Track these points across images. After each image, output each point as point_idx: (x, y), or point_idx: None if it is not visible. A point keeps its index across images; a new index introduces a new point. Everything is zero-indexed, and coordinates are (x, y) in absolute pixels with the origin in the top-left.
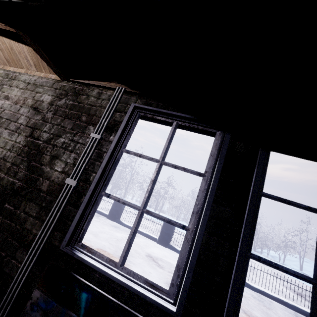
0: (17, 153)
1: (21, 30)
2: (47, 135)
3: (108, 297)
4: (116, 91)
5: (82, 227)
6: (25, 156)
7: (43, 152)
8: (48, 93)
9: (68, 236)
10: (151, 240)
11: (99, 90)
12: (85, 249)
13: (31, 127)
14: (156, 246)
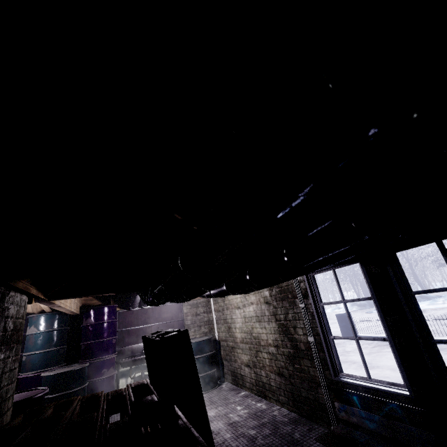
0: (279, 334)
1: None
2: (282, 316)
3: (365, 395)
4: None
5: (335, 363)
6: (283, 334)
7: (288, 327)
8: (265, 290)
9: (331, 371)
10: None
11: None
12: (346, 375)
13: (273, 314)
14: None
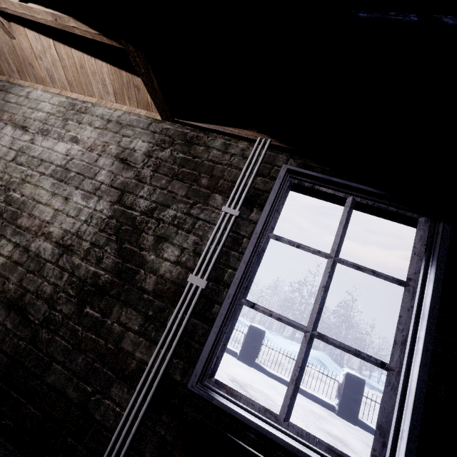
0: (99, 228)
1: (133, 45)
2: (146, 204)
3: None
4: (256, 144)
5: (216, 353)
6: (112, 234)
7: (142, 229)
8: (142, 138)
9: (199, 367)
10: (229, 355)
11: (225, 139)
12: (223, 389)
13: (119, 188)
14: (238, 365)
